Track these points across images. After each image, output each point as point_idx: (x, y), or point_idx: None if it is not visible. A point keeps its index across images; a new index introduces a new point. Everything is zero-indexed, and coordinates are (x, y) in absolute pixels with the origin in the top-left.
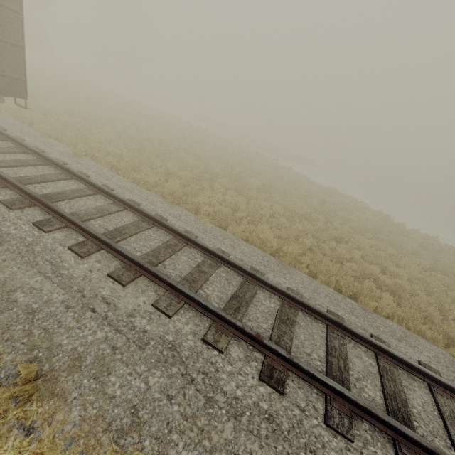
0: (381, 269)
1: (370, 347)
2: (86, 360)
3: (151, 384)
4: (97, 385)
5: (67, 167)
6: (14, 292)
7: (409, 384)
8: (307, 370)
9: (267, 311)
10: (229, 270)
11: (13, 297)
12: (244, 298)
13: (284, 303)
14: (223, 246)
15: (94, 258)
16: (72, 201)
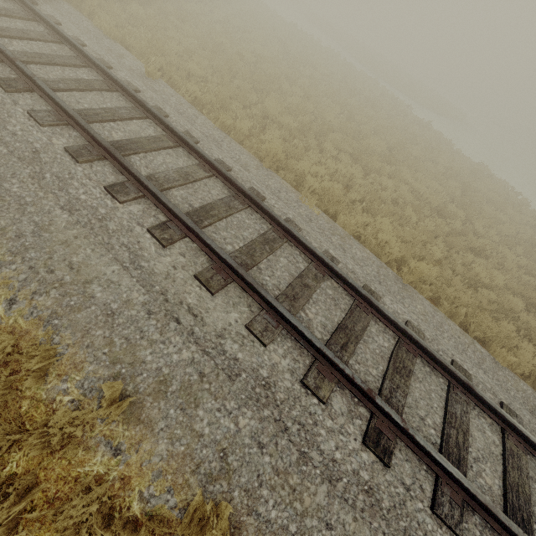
0: (525, 303)
1: (499, 421)
2: (172, 386)
3: (241, 426)
4: (184, 418)
5: (140, 99)
6: (90, 284)
7: None
8: (423, 446)
9: (379, 351)
10: (338, 286)
11: (90, 291)
12: (354, 330)
13: (401, 345)
14: (332, 247)
15: (177, 248)
16: (149, 156)
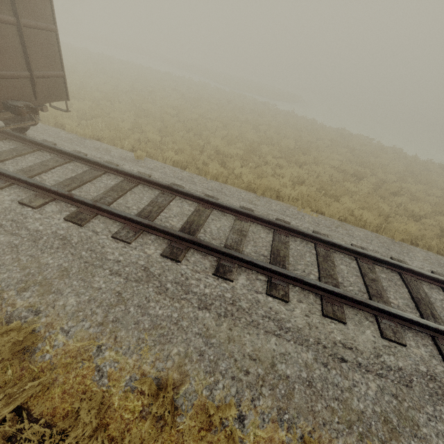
0: None
1: None
2: (392, 420)
3: None
4: (423, 443)
5: (166, 184)
6: (275, 366)
7: None
8: None
9: None
10: (382, 268)
11: (281, 372)
12: (424, 298)
13: None
14: (349, 239)
15: (293, 298)
16: (206, 228)
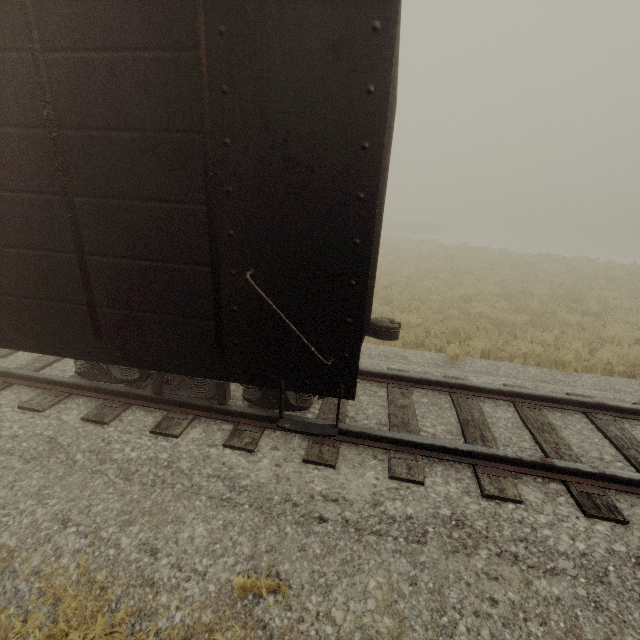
0: None
1: None
2: None
3: None
4: None
5: (592, 401)
6: None
7: None
8: None
9: None
10: None
11: None
12: None
13: None
14: None
15: None
16: None
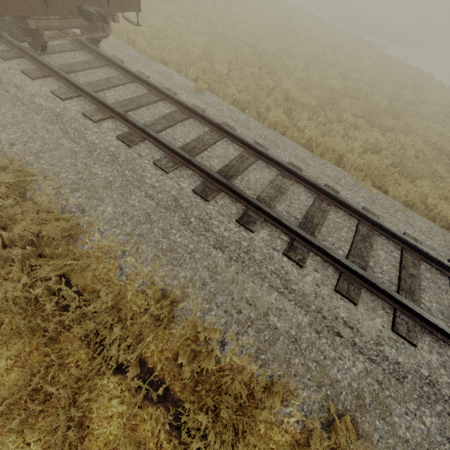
0: None
1: None
2: (365, 398)
3: (428, 426)
4: (388, 427)
5: (216, 122)
6: (268, 316)
7: None
8: None
9: None
10: (430, 267)
11: (271, 323)
12: None
13: None
14: (405, 227)
15: (309, 265)
16: (244, 176)
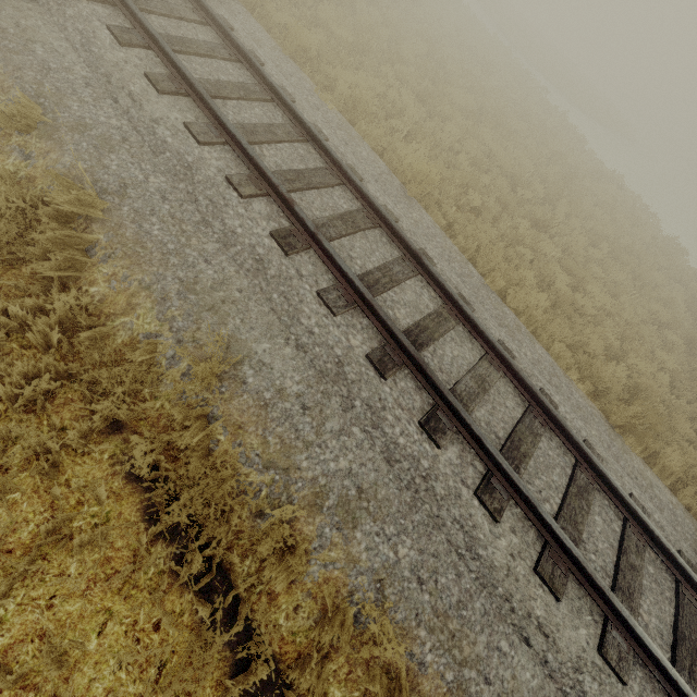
0: (574, 282)
1: (442, 295)
2: (91, 131)
3: (150, 181)
4: (95, 153)
5: None
6: (33, 43)
7: (459, 340)
8: (327, 250)
9: (333, 205)
10: (314, 152)
11: (31, 47)
12: (310, 179)
13: (362, 211)
14: (328, 131)
15: (135, 53)
16: None
